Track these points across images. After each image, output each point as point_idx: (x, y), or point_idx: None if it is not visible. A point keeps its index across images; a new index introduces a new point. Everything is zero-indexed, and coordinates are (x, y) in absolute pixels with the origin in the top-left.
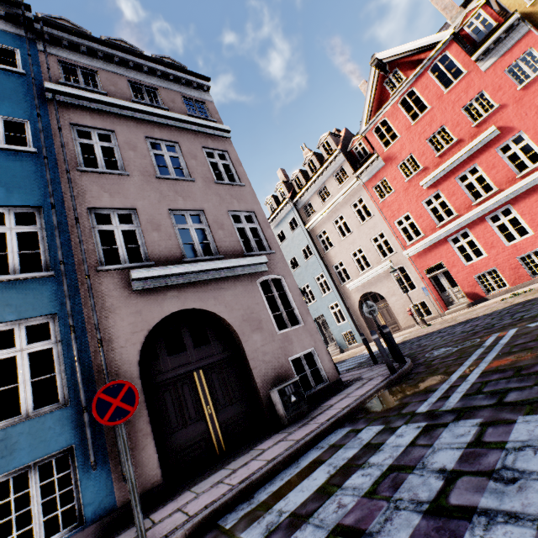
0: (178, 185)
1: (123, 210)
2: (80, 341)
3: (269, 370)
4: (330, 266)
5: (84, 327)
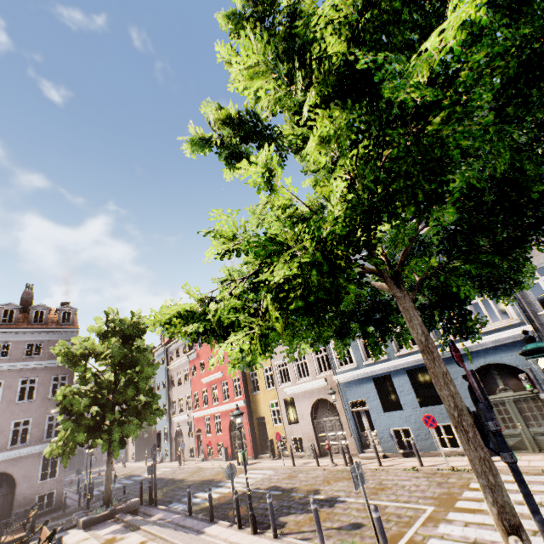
0: (25, 405)
1: None
2: None
3: (23, 500)
4: (171, 400)
5: None
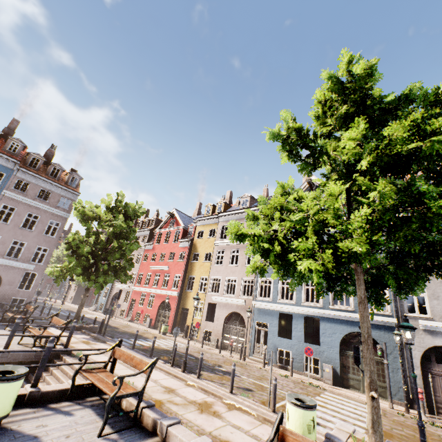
0: (26, 232)
1: None
2: None
3: (3, 297)
4: None
5: None
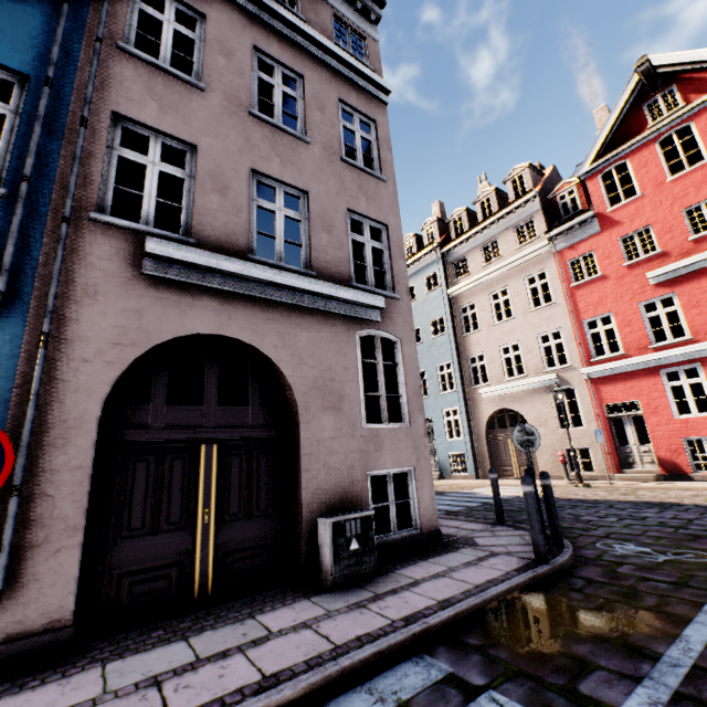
0: (281, 138)
1: (174, 141)
2: (8, 325)
3: (330, 481)
4: (465, 356)
5: (26, 303)
